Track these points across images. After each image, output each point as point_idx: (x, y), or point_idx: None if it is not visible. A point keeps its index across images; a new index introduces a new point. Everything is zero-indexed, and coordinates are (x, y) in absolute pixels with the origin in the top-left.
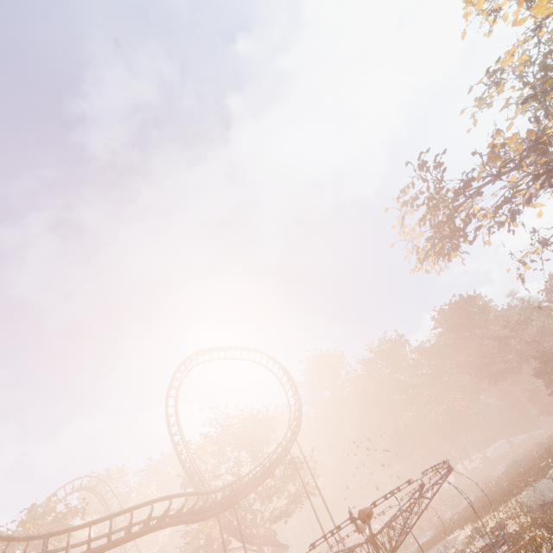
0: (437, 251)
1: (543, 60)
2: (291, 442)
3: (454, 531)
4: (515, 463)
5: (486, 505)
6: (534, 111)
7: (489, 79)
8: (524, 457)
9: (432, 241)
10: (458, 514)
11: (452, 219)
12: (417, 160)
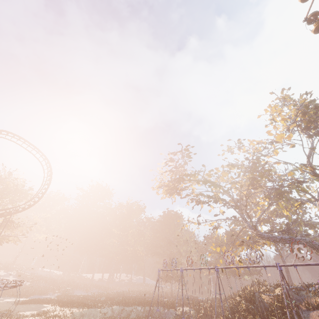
0: (167, 189)
1: (258, 156)
2: (10, 213)
3: (51, 304)
4: (122, 292)
5: (72, 303)
6: (243, 171)
7: (238, 143)
8: (131, 291)
9: (170, 183)
10: (72, 296)
11: (179, 182)
12: (186, 146)
